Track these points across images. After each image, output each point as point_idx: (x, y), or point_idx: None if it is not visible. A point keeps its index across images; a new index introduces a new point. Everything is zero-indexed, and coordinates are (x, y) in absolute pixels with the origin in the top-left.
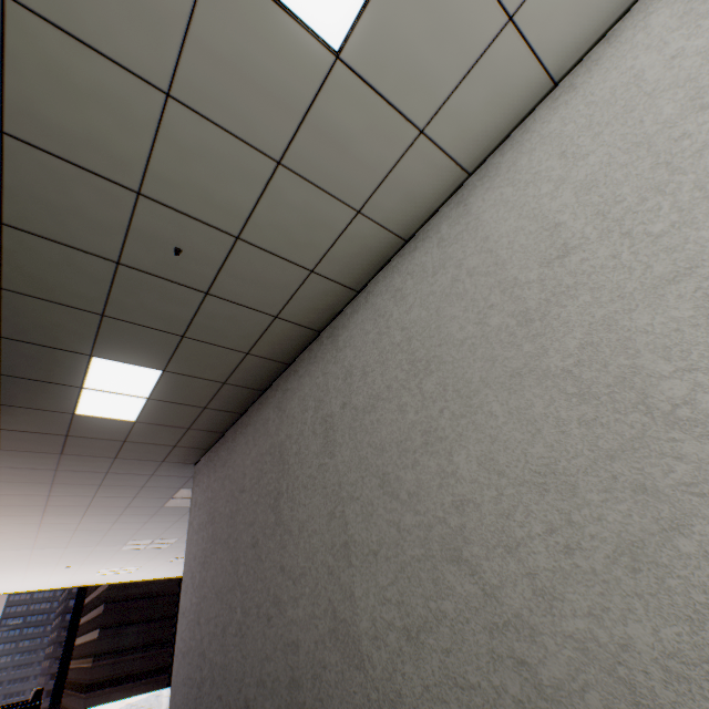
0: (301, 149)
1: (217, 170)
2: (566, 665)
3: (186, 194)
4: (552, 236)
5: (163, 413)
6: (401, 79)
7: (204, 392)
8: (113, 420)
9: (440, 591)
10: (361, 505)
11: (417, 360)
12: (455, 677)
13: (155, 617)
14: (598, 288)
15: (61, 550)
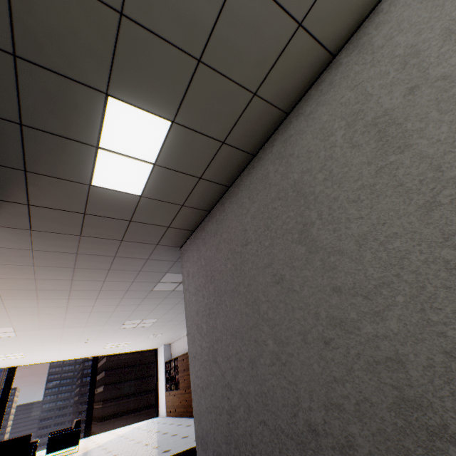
0: None
1: None
2: None
3: None
4: None
5: (164, 186)
6: None
7: (203, 156)
8: (122, 194)
9: None
10: None
11: None
12: None
13: (135, 377)
14: None
15: (81, 329)
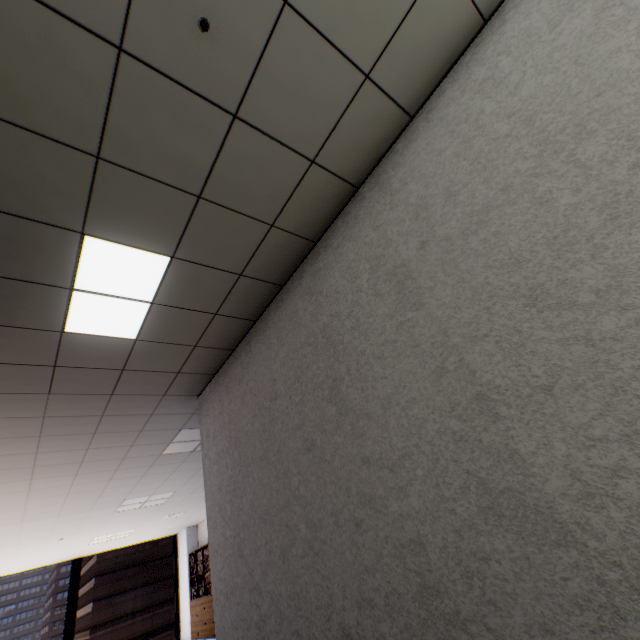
0: None
1: None
2: None
3: None
4: None
5: (168, 325)
6: None
7: (216, 291)
8: (109, 339)
9: None
10: (496, 341)
11: (553, 134)
12: None
13: (146, 582)
14: None
15: (53, 520)
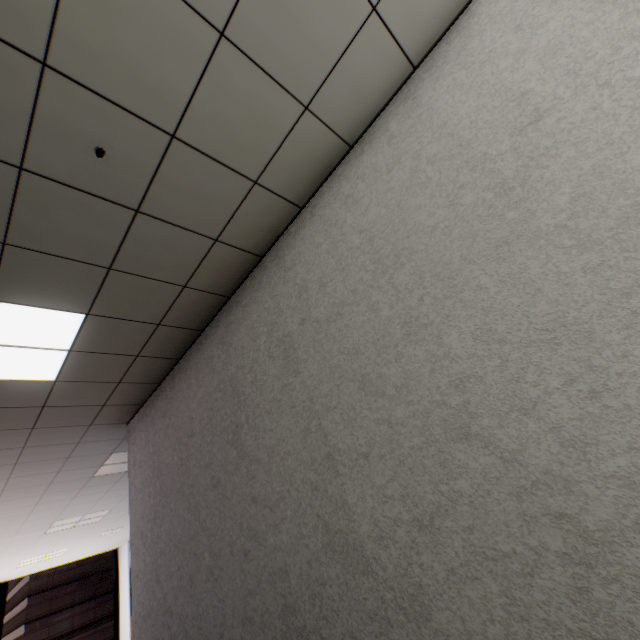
0: (248, 16)
1: (147, 37)
2: (613, 505)
3: (108, 70)
4: (520, 105)
5: (88, 367)
6: None
7: (136, 337)
8: (27, 382)
9: (450, 472)
10: (341, 413)
11: (383, 257)
12: (484, 551)
13: (88, 597)
14: (582, 141)
15: None
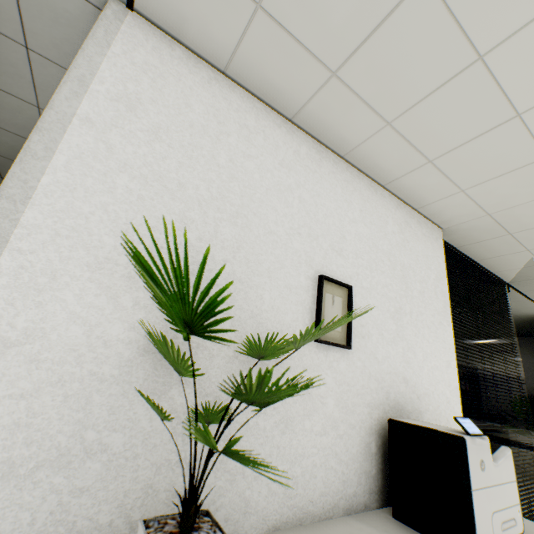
0: None
1: None
2: None
3: None
4: None
5: None
6: (12, 126)
7: None
8: None
9: None
10: None
11: None
12: None
13: None
14: None
15: None
